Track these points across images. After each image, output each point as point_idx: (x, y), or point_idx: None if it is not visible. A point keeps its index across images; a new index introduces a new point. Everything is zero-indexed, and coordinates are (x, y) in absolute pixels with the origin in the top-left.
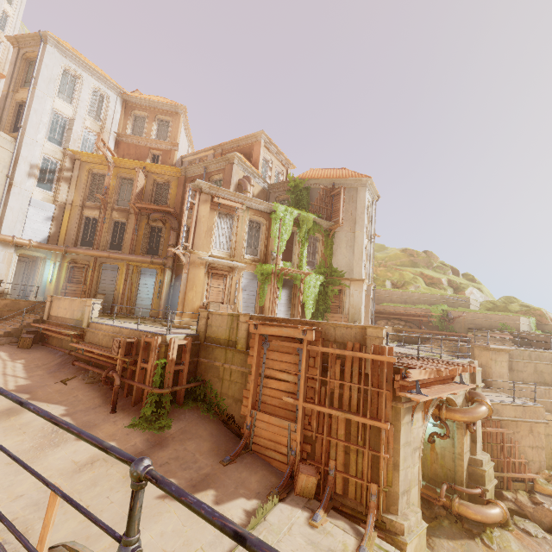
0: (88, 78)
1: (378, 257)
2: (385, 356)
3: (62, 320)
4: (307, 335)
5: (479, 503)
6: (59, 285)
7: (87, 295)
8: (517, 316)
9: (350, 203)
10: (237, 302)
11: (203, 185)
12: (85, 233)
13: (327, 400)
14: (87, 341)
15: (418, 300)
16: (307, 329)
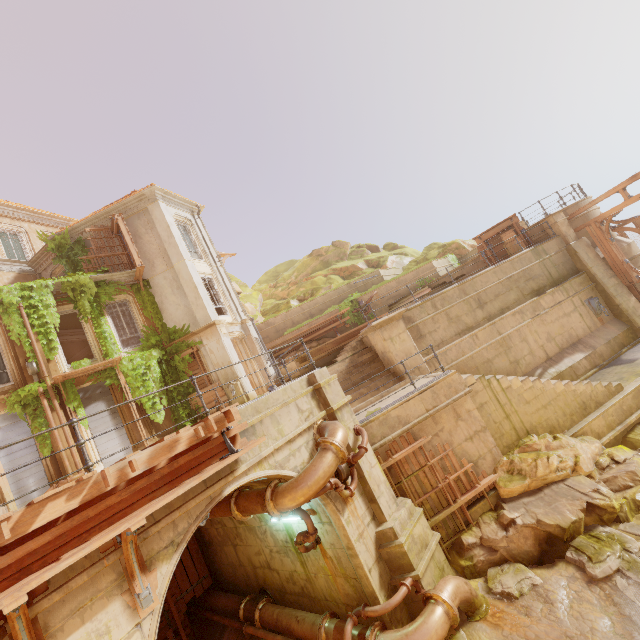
0: None
1: (285, 277)
2: None
3: None
4: None
5: (422, 603)
6: None
7: None
8: (428, 262)
9: (149, 232)
10: None
11: None
12: None
13: None
14: None
15: (325, 305)
16: None
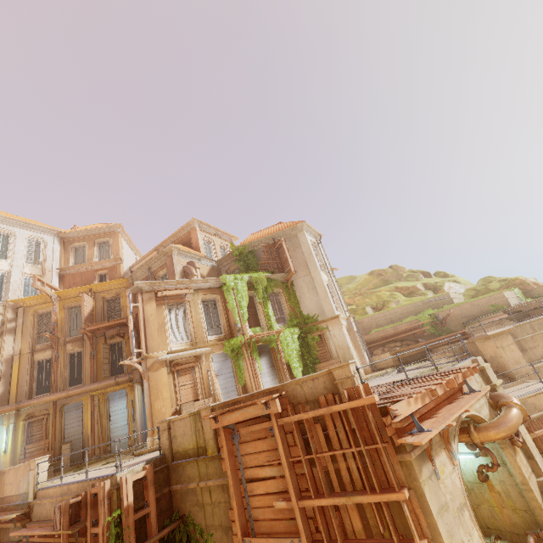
0: (21, 231)
1: (350, 288)
2: (363, 398)
3: (8, 500)
4: (271, 407)
5: None
6: (17, 451)
7: (51, 450)
8: (500, 292)
9: (296, 250)
10: (215, 392)
11: (143, 284)
12: (40, 379)
13: (323, 486)
14: (35, 520)
15: (403, 314)
16: (269, 400)
